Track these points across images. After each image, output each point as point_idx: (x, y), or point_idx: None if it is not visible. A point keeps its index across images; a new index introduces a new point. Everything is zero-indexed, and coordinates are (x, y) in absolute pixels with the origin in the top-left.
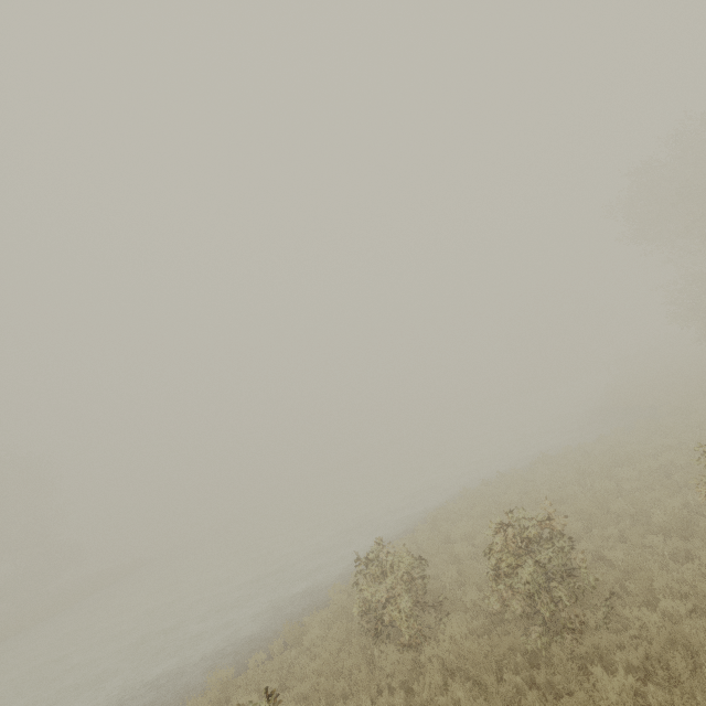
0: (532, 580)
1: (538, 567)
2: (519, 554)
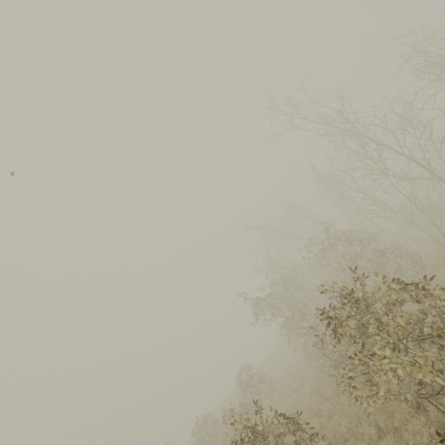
0: (200, 438)
1: (206, 433)
2: (200, 431)
